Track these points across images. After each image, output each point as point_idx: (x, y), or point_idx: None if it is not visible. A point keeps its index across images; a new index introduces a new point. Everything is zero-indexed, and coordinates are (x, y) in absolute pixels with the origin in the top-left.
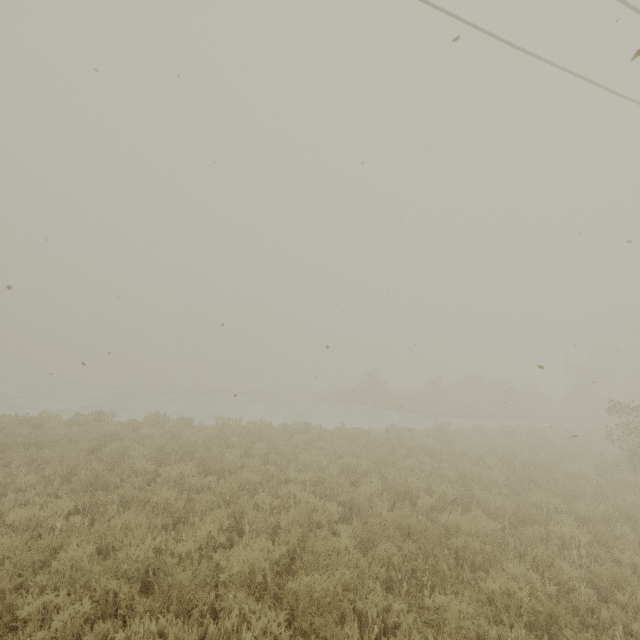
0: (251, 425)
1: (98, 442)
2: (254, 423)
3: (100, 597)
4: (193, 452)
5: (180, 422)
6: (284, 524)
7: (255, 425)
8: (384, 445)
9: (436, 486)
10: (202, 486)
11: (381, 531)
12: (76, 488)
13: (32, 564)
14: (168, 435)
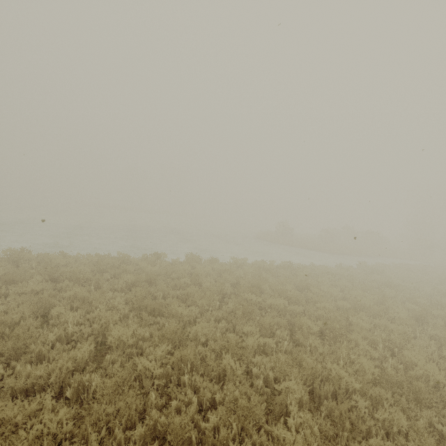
0: (262, 264)
1: (193, 278)
2: (263, 263)
3: (374, 399)
4: (259, 286)
5: (214, 261)
6: (396, 342)
7: (264, 264)
8: (355, 279)
9: (435, 312)
10: (297, 312)
11: (445, 344)
12: (237, 316)
13: (304, 377)
14: (228, 273)
